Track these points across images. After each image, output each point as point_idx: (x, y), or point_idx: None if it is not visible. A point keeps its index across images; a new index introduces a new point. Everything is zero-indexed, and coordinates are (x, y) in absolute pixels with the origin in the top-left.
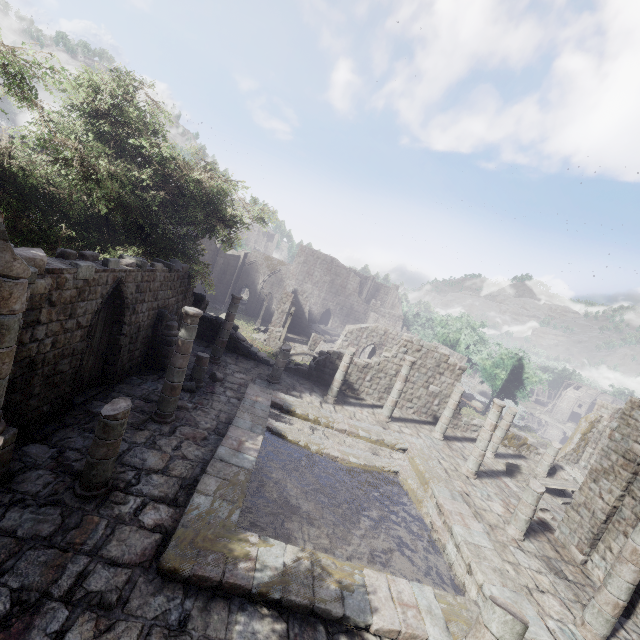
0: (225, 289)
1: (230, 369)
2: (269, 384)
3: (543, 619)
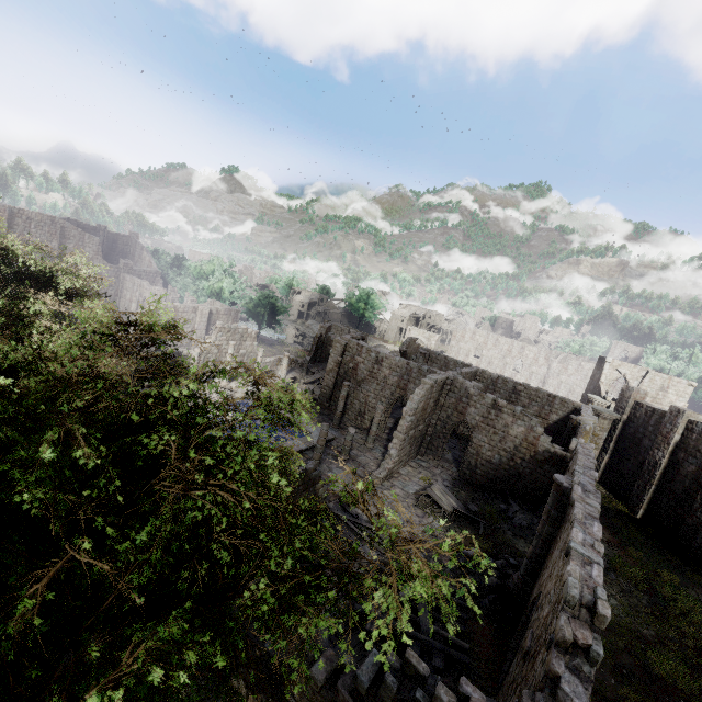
0: None
1: None
2: None
3: None
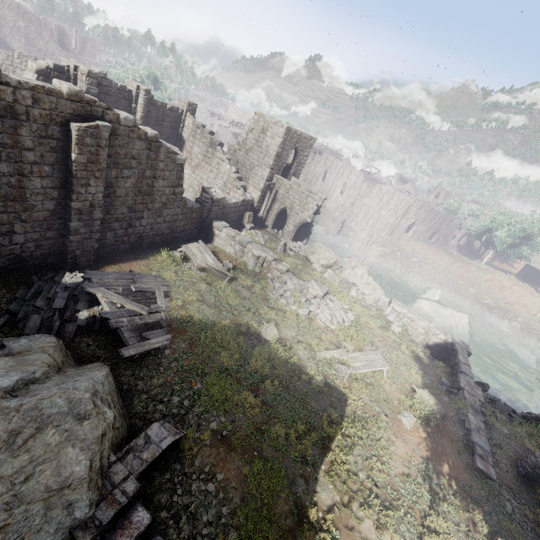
0: None
1: None
2: None
3: None
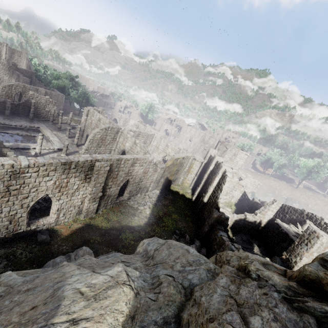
0: None
1: None
2: None
3: None
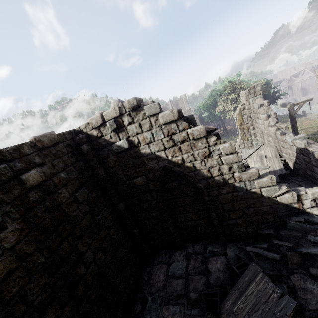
0: None
1: None
2: None
3: None
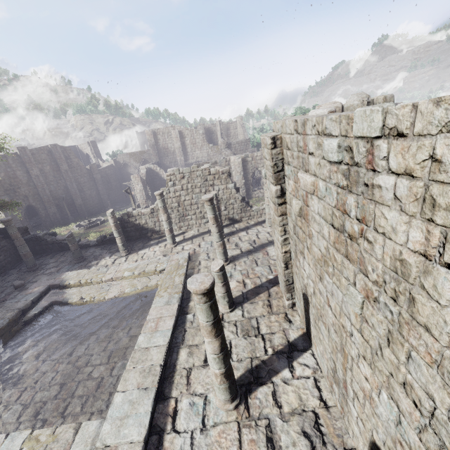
0: (118, 192)
1: (45, 269)
2: (73, 266)
3: (176, 402)
